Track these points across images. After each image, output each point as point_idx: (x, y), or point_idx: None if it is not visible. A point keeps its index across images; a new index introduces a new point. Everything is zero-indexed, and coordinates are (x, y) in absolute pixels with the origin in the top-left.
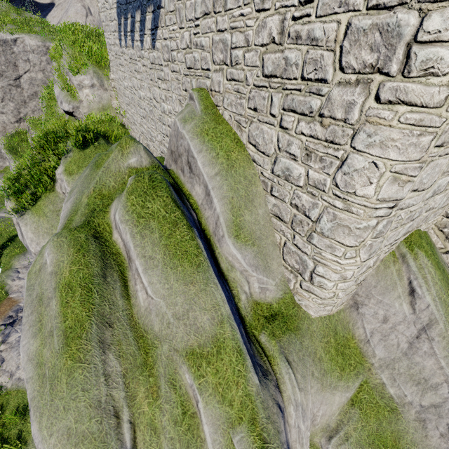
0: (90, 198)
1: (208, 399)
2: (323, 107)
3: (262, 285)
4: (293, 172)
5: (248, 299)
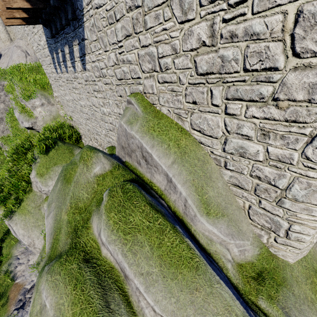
0: (69, 215)
1: None
2: (276, 92)
3: (240, 249)
4: (249, 149)
5: (233, 265)
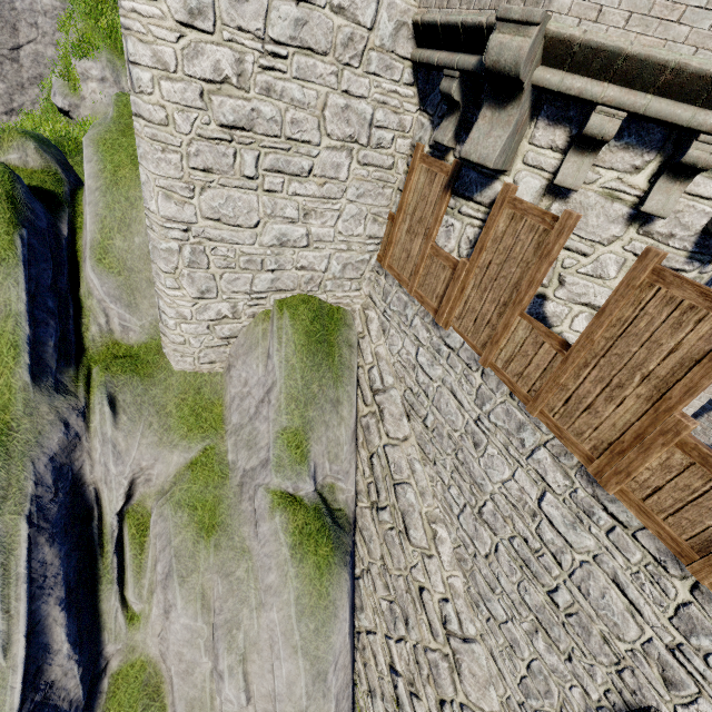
0: None
1: None
2: None
3: (123, 323)
4: None
5: (104, 335)
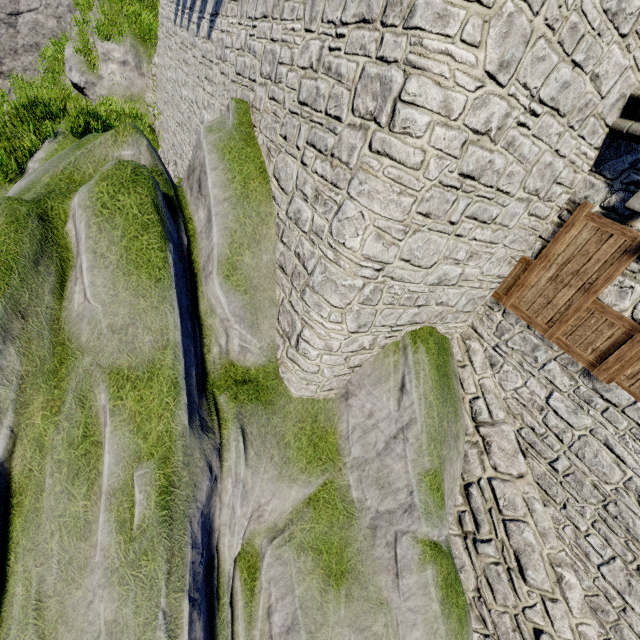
0: (54, 179)
1: (118, 424)
2: (335, 147)
3: (243, 344)
4: (303, 215)
5: (222, 356)
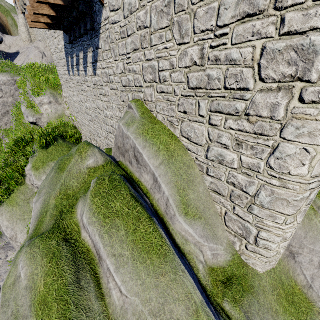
0: (58, 200)
1: None
2: (248, 109)
3: (213, 252)
4: (226, 157)
5: (205, 267)
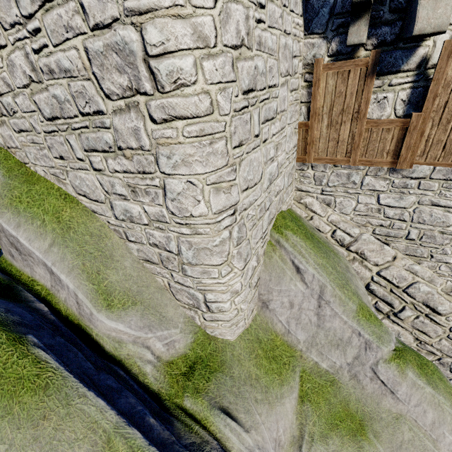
0: None
1: None
2: (116, 140)
3: (165, 341)
4: (132, 212)
5: (157, 366)
